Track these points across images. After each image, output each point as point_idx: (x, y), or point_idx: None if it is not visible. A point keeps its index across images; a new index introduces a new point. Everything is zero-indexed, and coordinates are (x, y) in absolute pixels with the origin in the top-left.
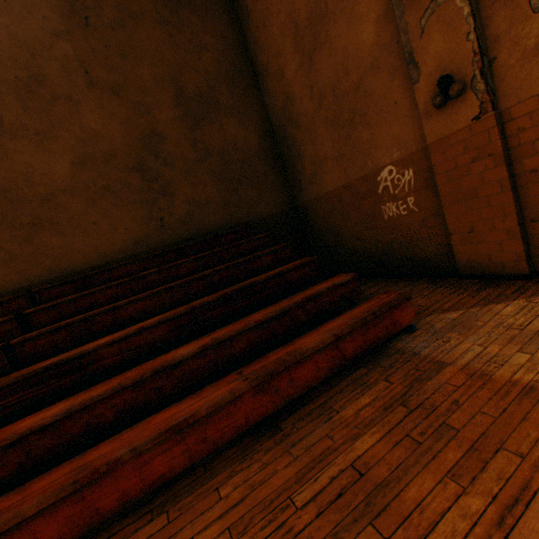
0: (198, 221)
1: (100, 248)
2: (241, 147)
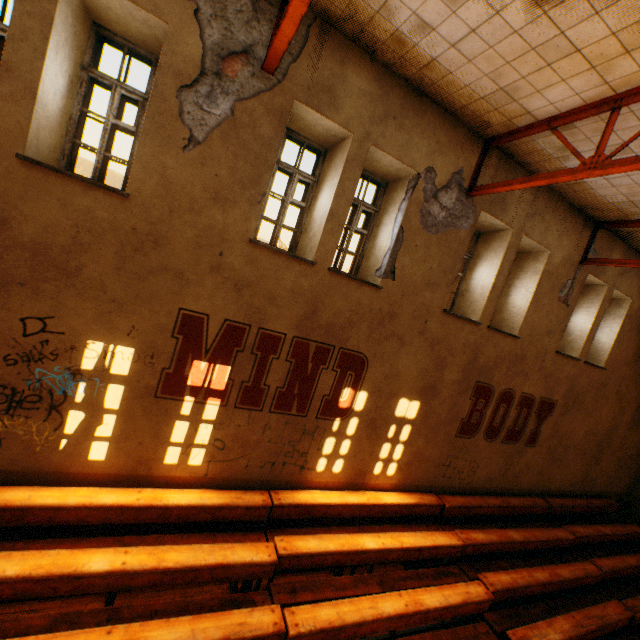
0: (595, 482)
1: (561, 481)
2: (634, 447)
